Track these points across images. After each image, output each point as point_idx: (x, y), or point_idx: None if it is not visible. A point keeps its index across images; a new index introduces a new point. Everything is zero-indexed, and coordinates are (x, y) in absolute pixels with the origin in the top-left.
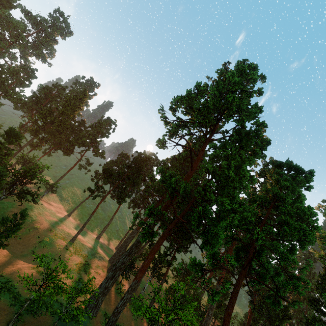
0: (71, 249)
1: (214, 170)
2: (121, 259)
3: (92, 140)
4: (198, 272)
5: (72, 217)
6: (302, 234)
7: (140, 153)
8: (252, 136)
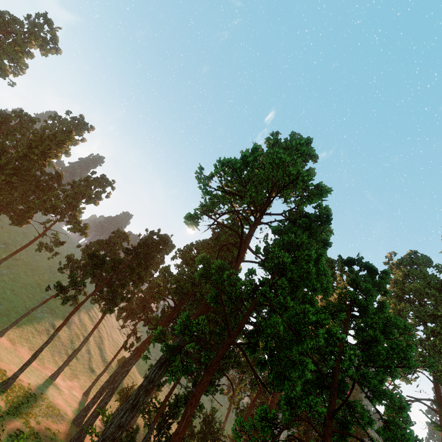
0: (2, 404)
1: (284, 263)
2: (118, 418)
3: (70, 206)
4: (268, 433)
5: (6, 337)
6: (403, 356)
7: (153, 232)
8: (323, 222)
